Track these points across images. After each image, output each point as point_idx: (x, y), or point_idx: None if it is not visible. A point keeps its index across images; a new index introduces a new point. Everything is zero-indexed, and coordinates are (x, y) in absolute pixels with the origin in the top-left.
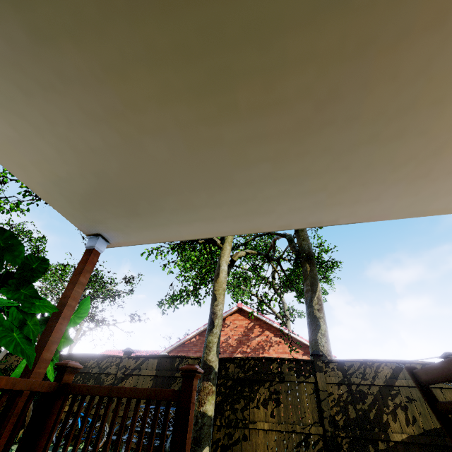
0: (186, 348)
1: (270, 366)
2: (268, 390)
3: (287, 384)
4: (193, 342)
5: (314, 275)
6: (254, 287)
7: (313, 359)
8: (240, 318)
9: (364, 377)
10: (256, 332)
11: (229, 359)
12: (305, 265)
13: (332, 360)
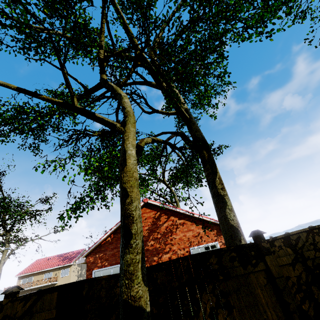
0: (102, 248)
1: (207, 262)
2: (213, 295)
3: (234, 280)
4: (109, 241)
5: (212, 159)
6: (152, 185)
7: (256, 241)
8: (147, 211)
9: (316, 248)
10: (162, 220)
11: (156, 266)
12: (202, 152)
13: (276, 237)
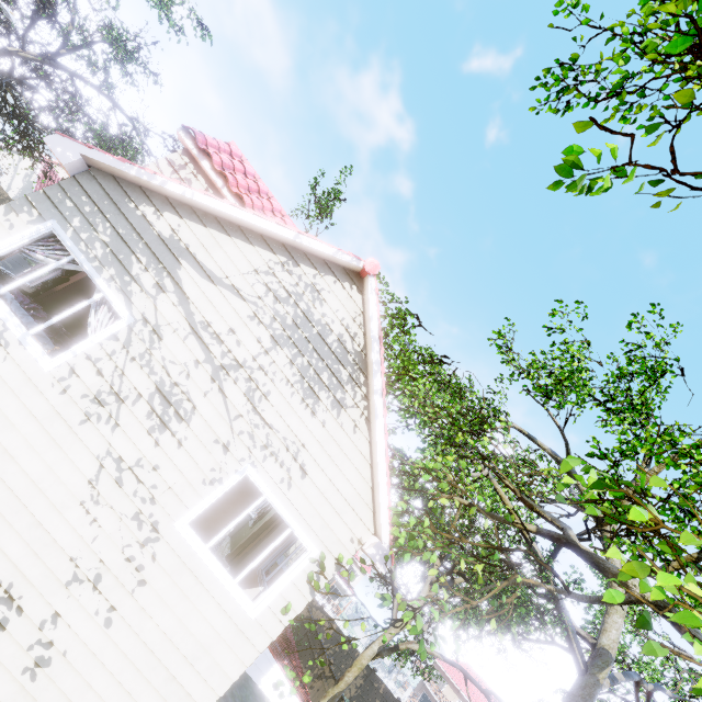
0: None
1: None
2: None
3: None
4: None
5: None
6: None
7: None
8: None
9: None
10: None
11: None
12: None
13: None
